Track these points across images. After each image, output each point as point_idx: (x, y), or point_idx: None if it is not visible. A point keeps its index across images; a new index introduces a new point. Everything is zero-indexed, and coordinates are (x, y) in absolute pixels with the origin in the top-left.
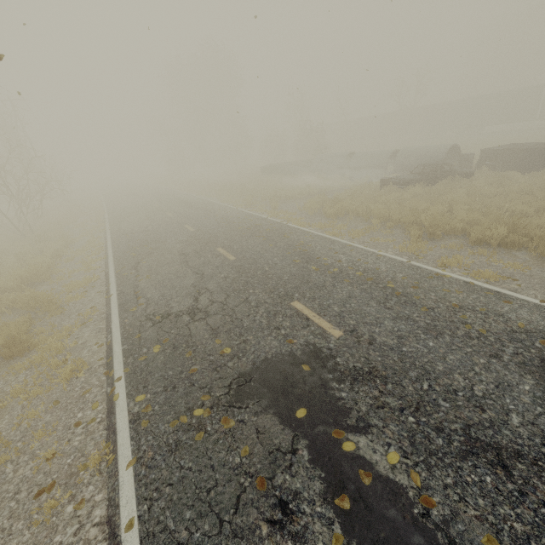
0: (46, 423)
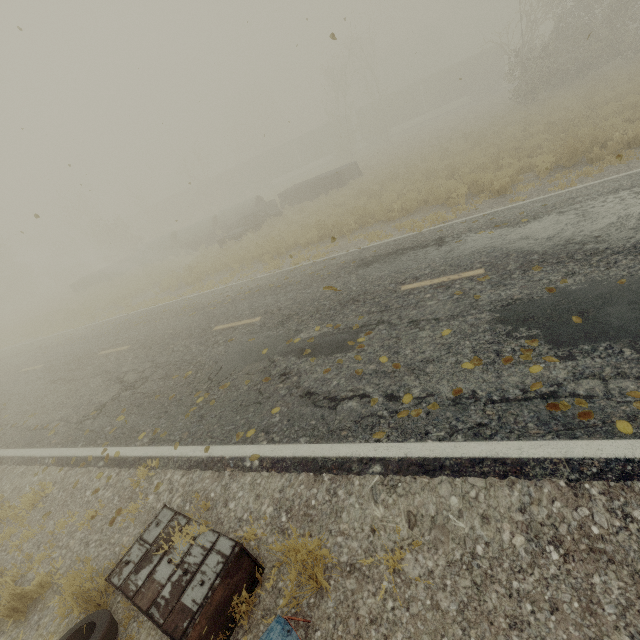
0: (55, 524)
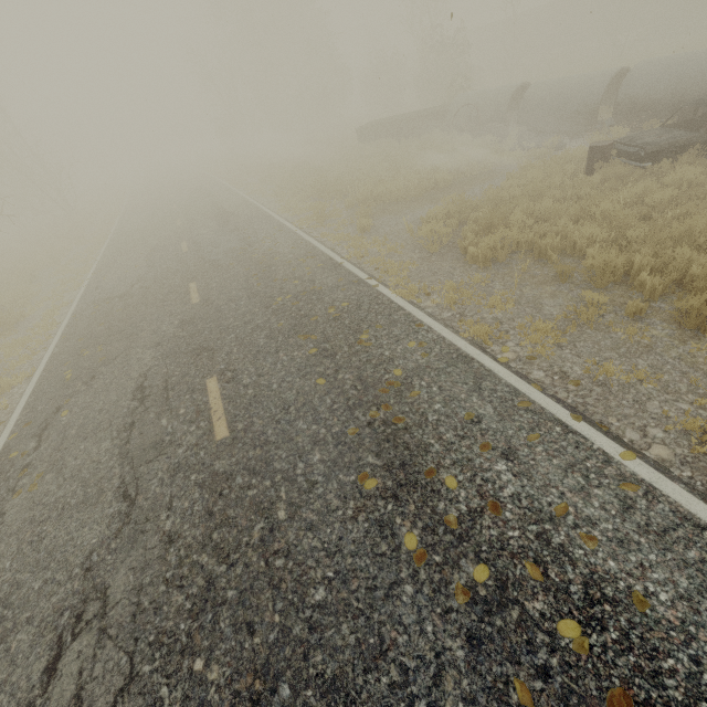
0: None
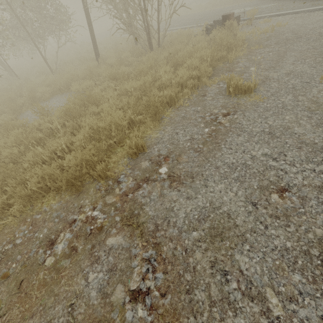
0: None
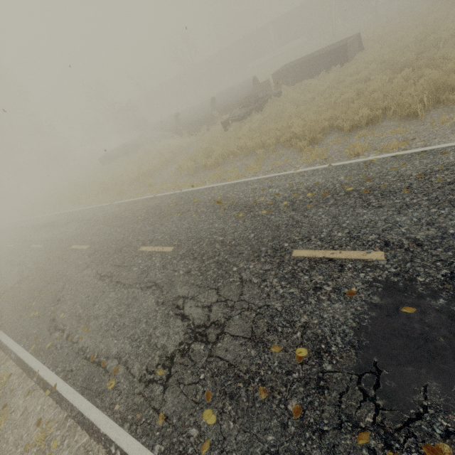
0: None
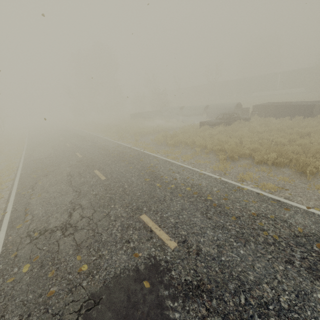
0: None
